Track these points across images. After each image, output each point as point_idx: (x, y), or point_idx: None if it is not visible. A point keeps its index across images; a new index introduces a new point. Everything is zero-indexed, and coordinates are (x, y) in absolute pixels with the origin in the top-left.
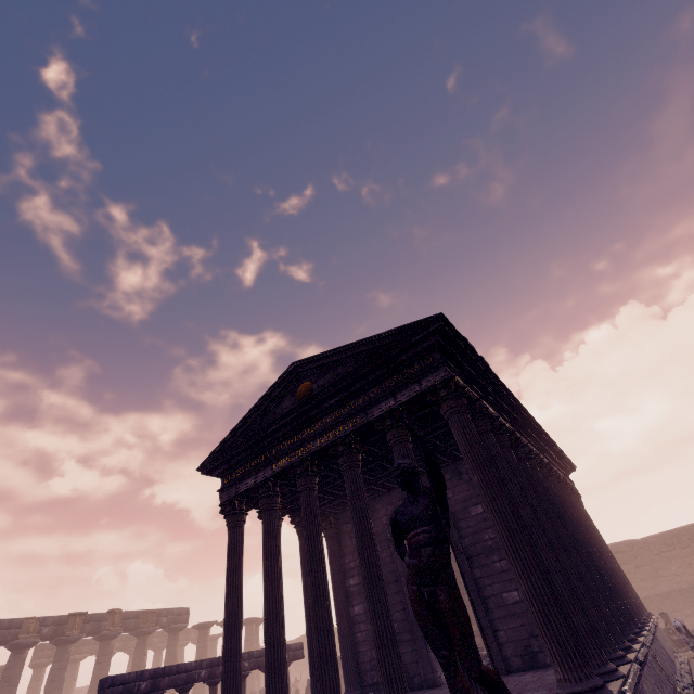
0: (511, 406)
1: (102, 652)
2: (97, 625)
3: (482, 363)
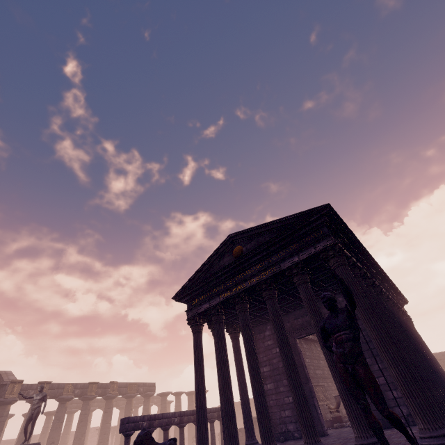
0: (368, 260)
1: (107, 406)
2: (104, 390)
3: (351, 234)
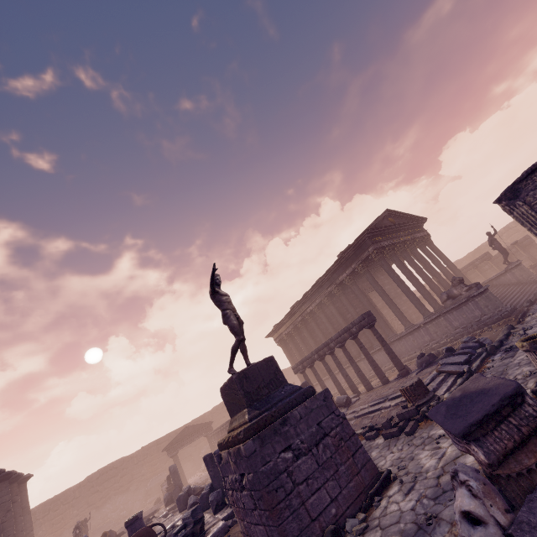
0: None
1: None
2: None
3: None
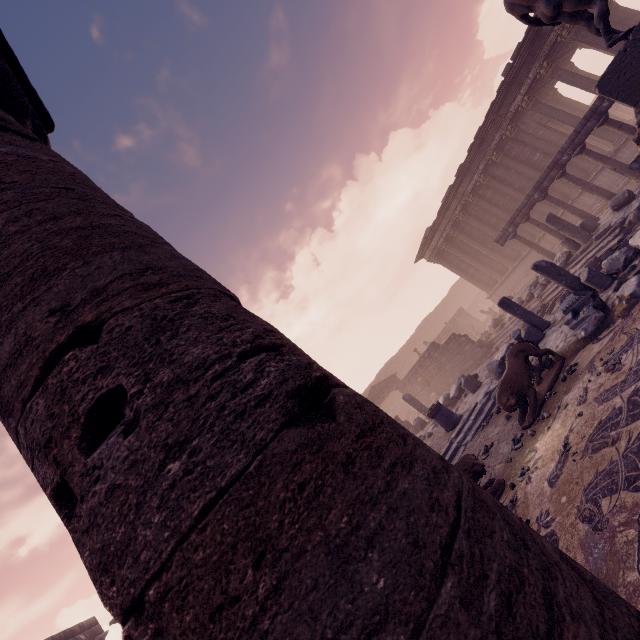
0: None
1: None
2: None
3: None
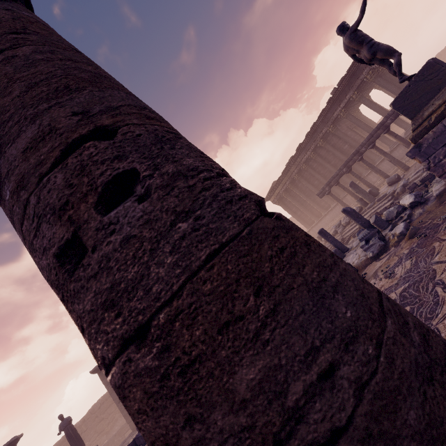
0: None
1: None
2: None
3: None
